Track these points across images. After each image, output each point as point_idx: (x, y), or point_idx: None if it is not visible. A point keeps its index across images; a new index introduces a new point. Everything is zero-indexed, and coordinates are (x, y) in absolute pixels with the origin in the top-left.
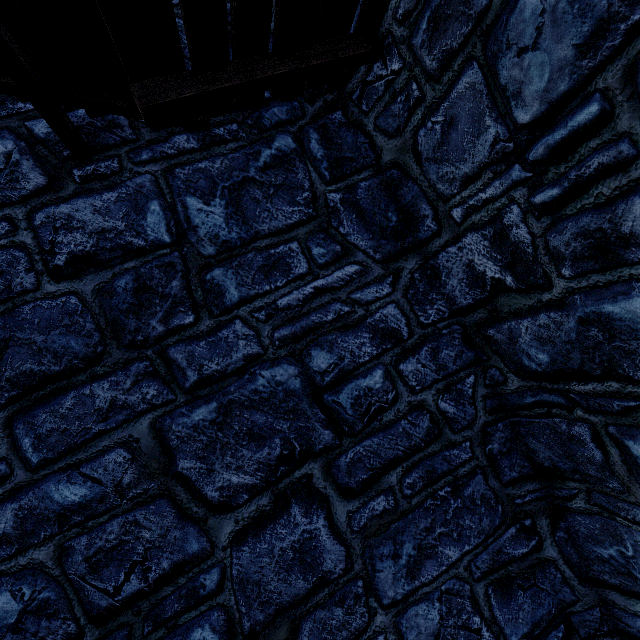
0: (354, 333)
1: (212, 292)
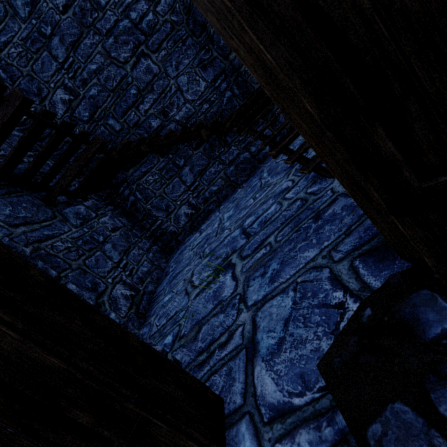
0: (140, 3)
1: (98, 4)
